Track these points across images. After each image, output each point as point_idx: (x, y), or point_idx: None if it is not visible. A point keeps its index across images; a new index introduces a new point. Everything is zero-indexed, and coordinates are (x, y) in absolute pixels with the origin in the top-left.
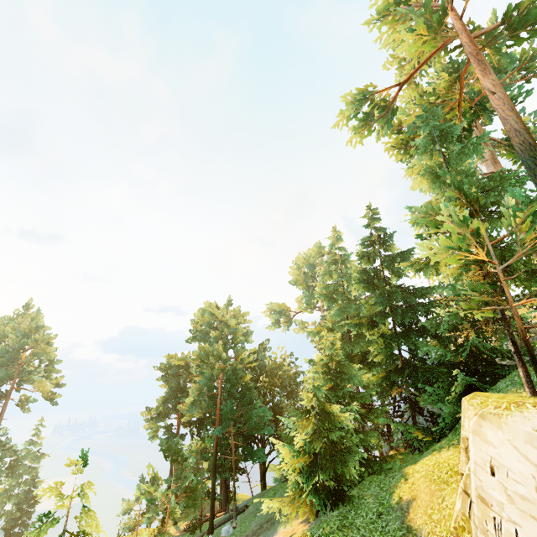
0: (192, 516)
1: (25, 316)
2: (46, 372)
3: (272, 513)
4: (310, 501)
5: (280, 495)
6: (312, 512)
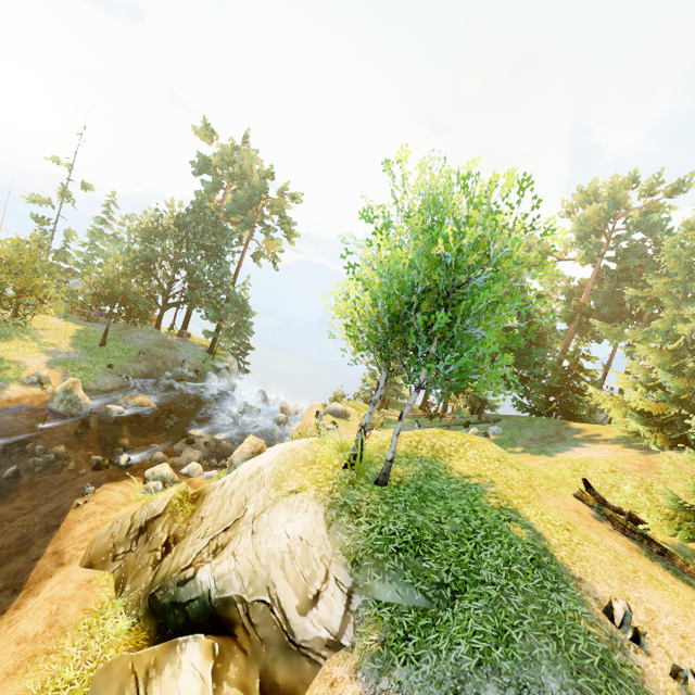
0: (397, 408)
1: (243, 152)
2: (286, 233)
3: (549, 433)
4: (664, 437)
5: (542, 423)
6: (667, 445)
